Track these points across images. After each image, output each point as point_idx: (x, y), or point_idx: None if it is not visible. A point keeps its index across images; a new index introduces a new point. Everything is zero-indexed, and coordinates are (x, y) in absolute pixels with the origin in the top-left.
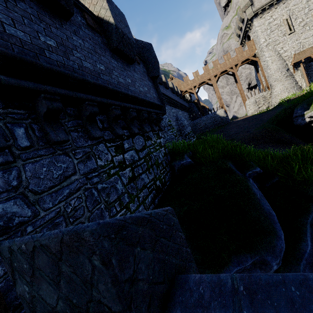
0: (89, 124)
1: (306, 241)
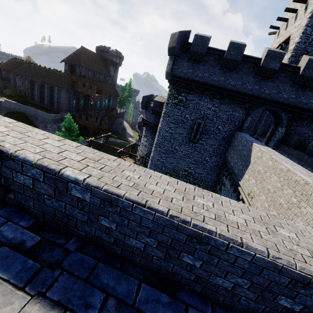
0: None
1: None
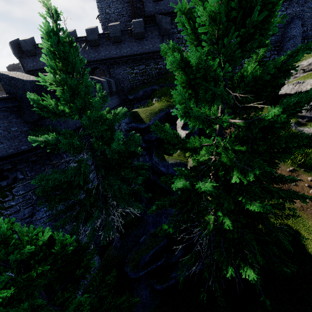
0: (125, 64)
1: (140, 102)
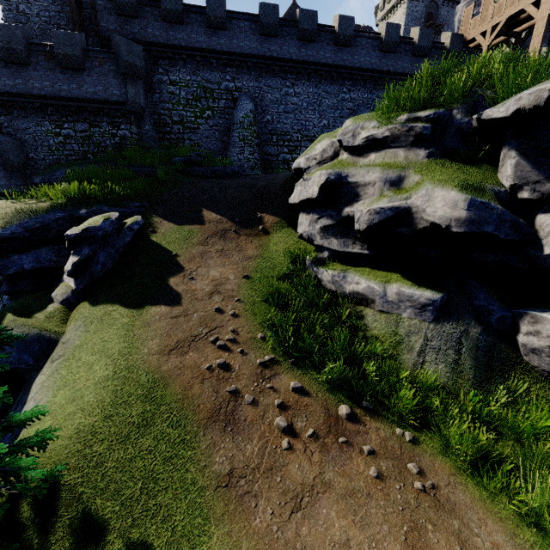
0: (40, 112)
1: None
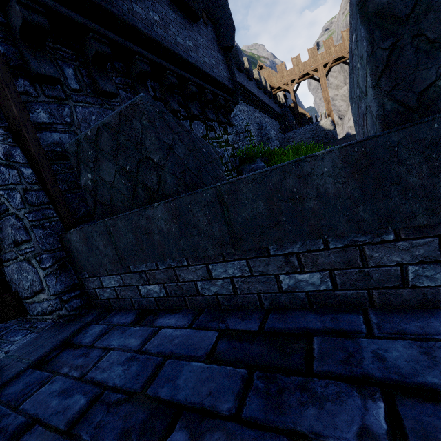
0: (139, 86)
1: None
